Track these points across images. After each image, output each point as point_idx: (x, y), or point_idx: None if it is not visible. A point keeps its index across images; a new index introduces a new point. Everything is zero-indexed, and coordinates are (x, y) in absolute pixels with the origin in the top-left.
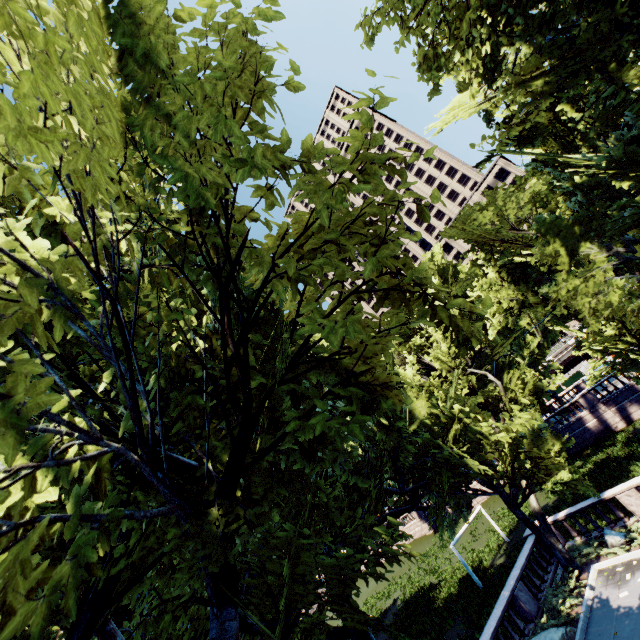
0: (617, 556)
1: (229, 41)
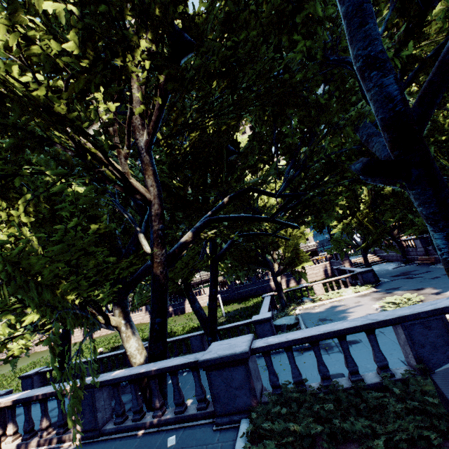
0: (309, 304)
1: None
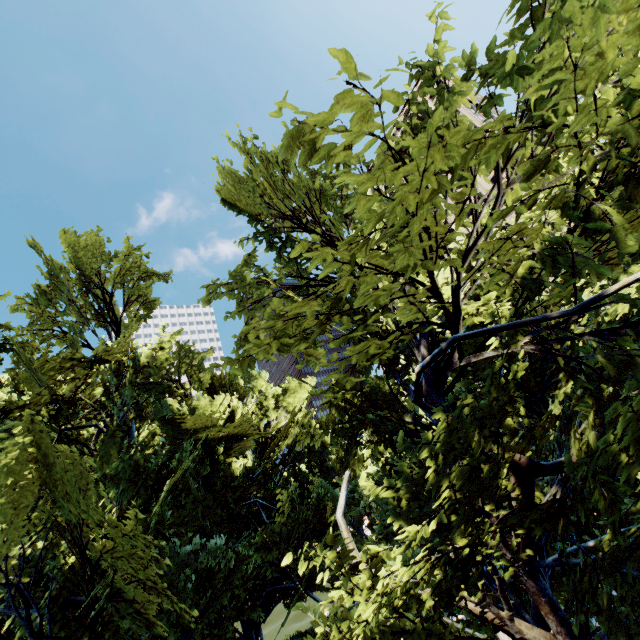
0: None
1: (76, 464)
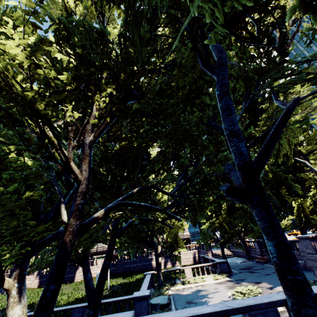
0: (180, 286)
1: None
